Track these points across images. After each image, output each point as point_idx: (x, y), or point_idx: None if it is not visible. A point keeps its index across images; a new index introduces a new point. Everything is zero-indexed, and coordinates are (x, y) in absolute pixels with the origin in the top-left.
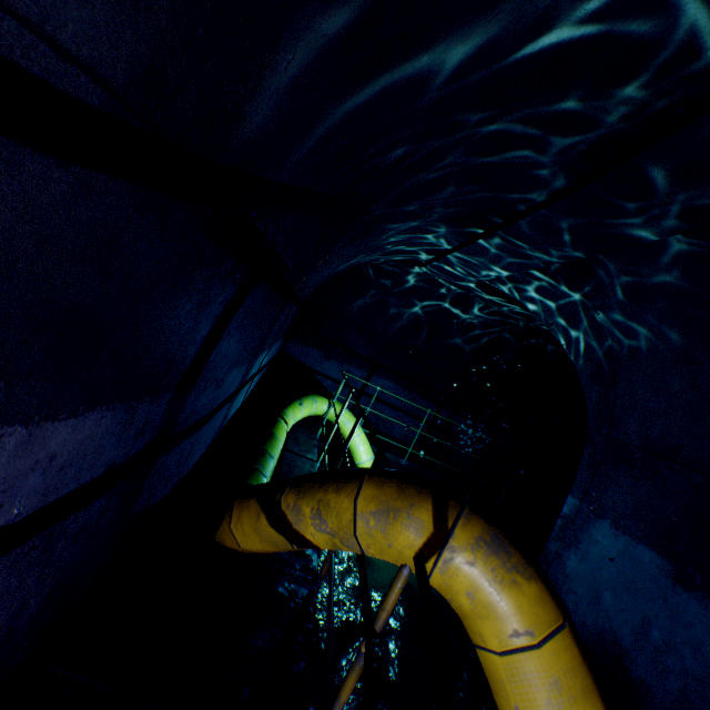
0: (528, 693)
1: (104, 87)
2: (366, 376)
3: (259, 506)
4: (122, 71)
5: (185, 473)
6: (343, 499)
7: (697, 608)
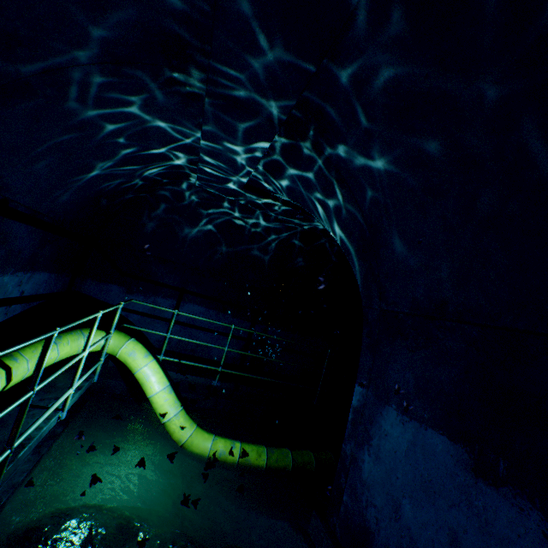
0: None
1: None
2: (175, 304)
3: None
4: None
5: None
6: None
7: (510, 513)
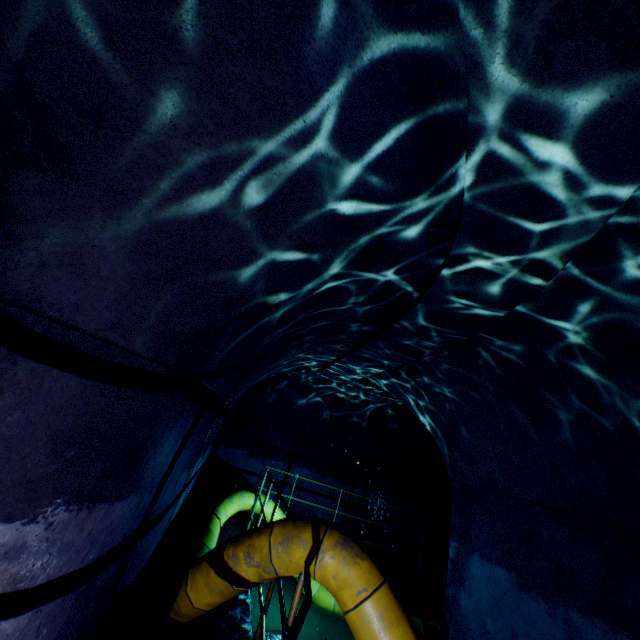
0: (370, 627)
1: (167, 367)
2: (287, 467)
3: (208, 564)
4: (173, 361)
5: (143, 566)
6: (263, 539)
7: (534, 605)
